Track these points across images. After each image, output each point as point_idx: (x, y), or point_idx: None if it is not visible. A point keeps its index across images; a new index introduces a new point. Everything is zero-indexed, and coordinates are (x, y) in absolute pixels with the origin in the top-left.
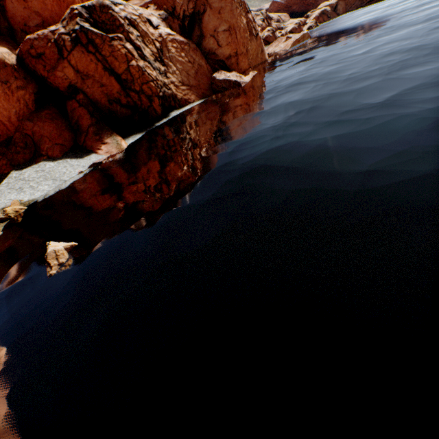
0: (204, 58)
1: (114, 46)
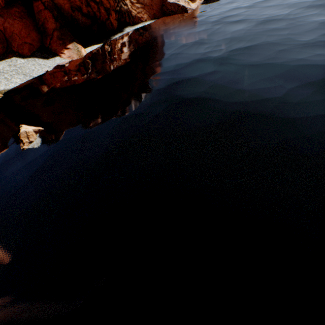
0: None
1: None
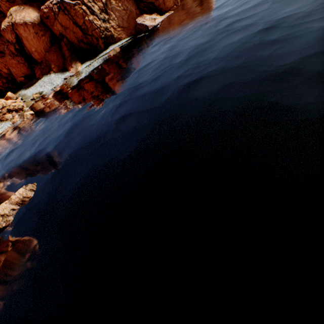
0: (136, 4)
1: (76, 9)
